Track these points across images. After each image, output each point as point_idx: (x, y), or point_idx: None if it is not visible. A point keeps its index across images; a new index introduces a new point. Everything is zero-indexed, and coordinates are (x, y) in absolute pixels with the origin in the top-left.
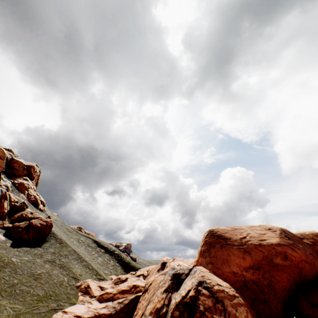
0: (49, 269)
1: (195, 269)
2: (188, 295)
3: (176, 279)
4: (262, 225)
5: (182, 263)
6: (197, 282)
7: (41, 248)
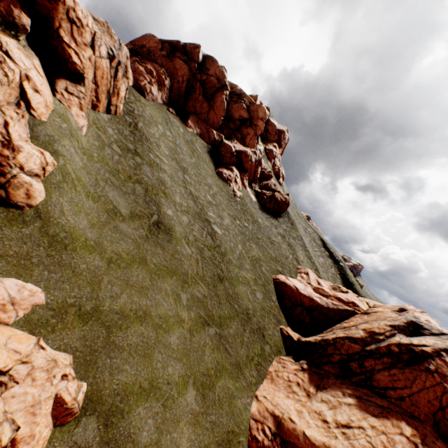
0: (280, 241)
1: None
2: (420, 347)
3: (412, 328)
4: None
5: (434, 323)
6: (443, 347)
7: (276, 221)
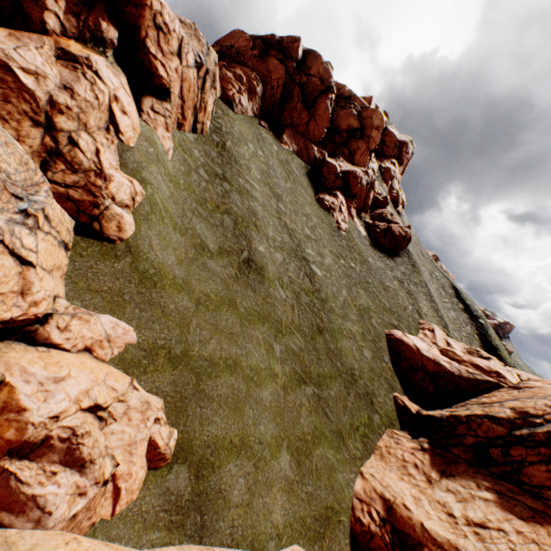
0: (396, 287)
1: None
2: None
3: None
4: None
5: None
6: None
7: (392, 261)
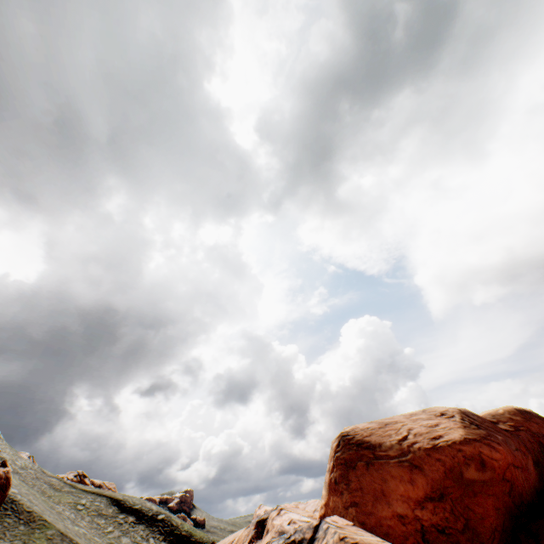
0: None
1: (325, 525)
2: None
3: None
4: (428, 409)
5: (298, 516)
6: None
7: None
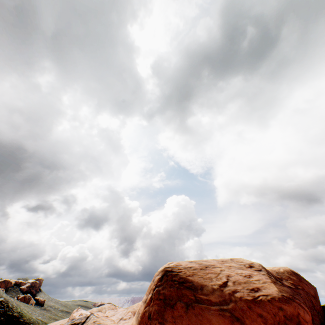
0: None
1: None
2: None
3: None
4: (235, 259)
5: None
6: None
7: None
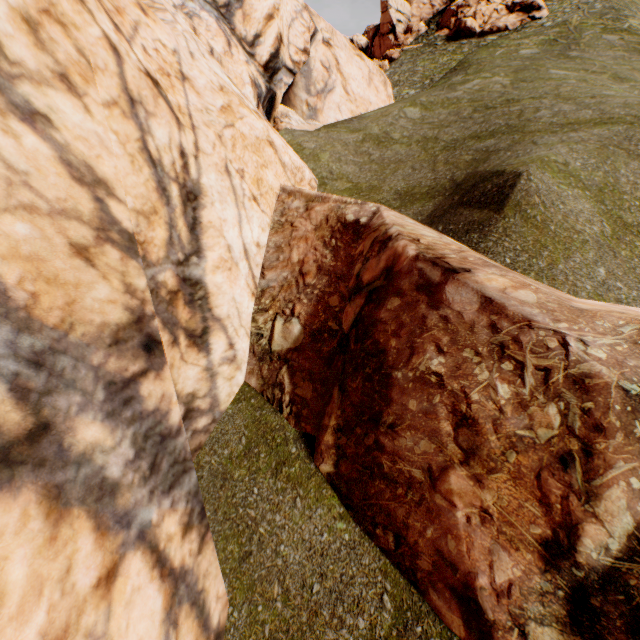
0: None
1: None
2: None
3: None
4: None
5: None
6: None
7: None
